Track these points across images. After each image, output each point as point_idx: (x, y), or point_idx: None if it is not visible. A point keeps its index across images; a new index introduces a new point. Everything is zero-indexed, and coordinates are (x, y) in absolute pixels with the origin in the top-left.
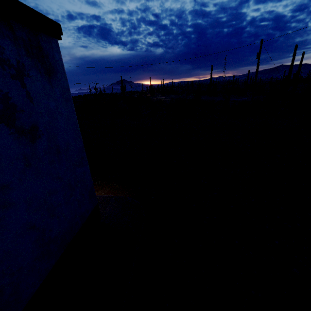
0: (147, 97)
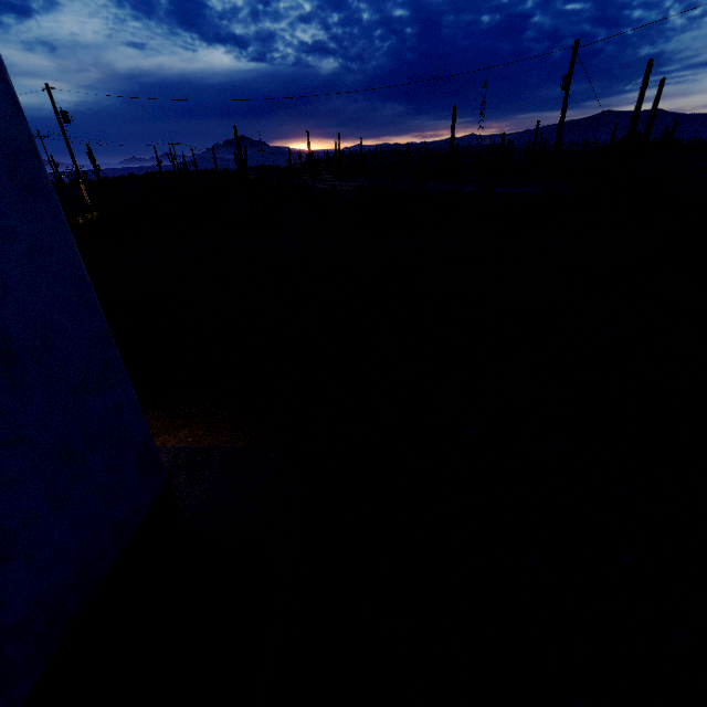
0: (301, 183)
